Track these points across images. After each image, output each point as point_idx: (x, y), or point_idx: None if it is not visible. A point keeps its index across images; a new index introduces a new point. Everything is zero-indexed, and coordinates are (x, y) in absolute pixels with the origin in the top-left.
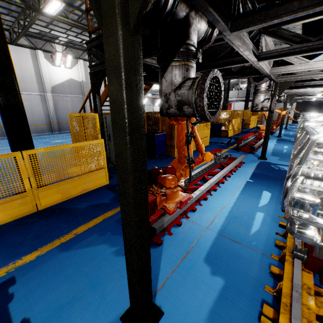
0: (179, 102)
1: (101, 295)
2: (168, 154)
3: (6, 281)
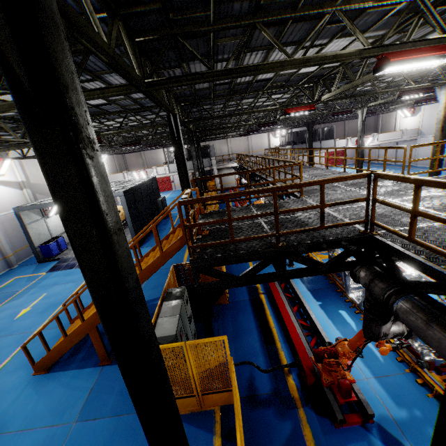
0: (395, 336)
1: None
2: (217, 303)
3: None
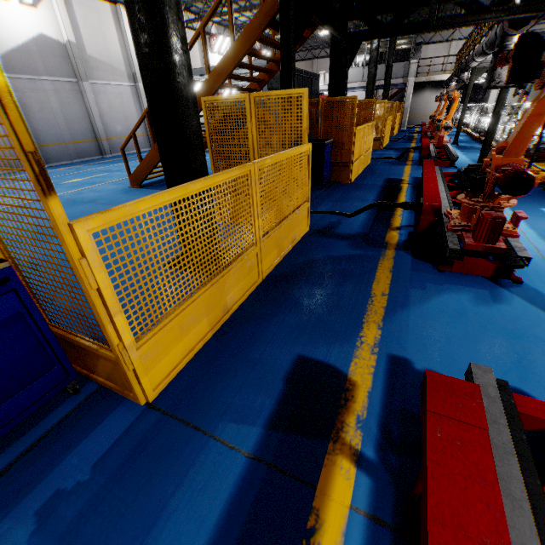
0: None
1: (542, 343)
2: (334, 180)
3: (391, 362)
